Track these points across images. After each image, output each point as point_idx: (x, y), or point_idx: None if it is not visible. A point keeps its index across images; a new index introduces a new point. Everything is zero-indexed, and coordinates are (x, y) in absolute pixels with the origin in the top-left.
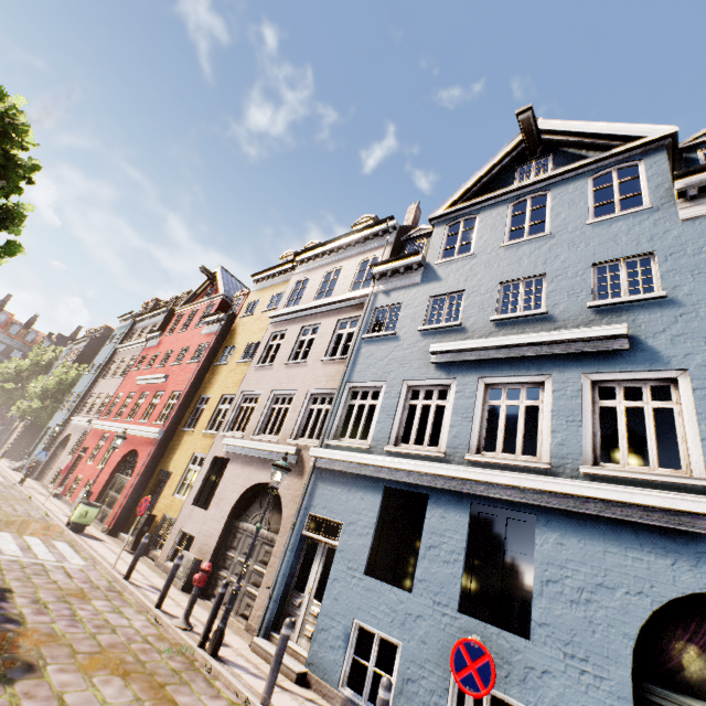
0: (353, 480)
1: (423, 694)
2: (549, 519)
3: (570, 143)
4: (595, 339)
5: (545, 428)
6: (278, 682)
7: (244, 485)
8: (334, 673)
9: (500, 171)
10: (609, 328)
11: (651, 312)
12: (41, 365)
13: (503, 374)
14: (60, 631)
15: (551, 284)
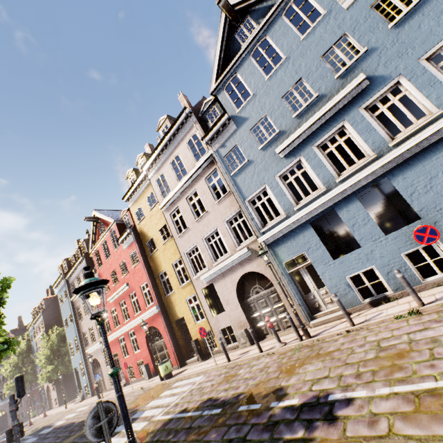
0: (292, 234)
1: None
2: (393, 173)
3: (254, 3)
4: (352, 90)
5: (360, 143)
6: (341, 322)
7: (233, 285)
8: (356, 300)
9: (226, 43)
10: (356, 80)
11: (366, 61)
12: (24, 352)
13: (322, 136)
14: (256, 382)
15: (308, 80)
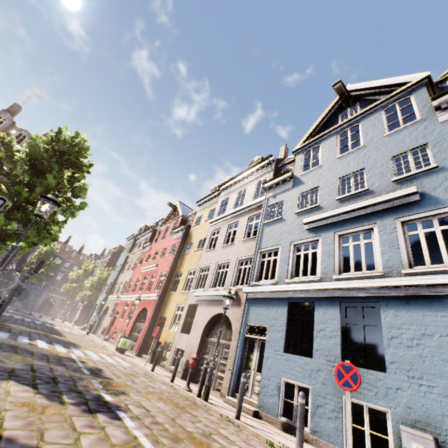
0: (270, 302)
1: (327, 413)
2: (387, 302)
3: (368, 94)
4: (398, 198)
5: (377, 253)
6: (243, 415)
7: (208, 317)
8: (274, 409)
9: (329, 118)
10: (405, 190)
11: (430, 177)
12: (88, 272)
13: (348, 228)
14: (129, 384)
15: (368, 173)
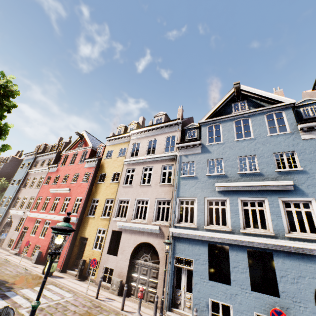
0: (193, 241)
1: None
2: (278, 253)
3: (253, 97)
4: (281, 185)
5: (268, 219)
6: None
7: (134, 244)
8: None
9: (225, 104)
10: (286, 181)
11: (298, 175)
12: None
13: (248, 196)
14: None
15: (258, 159)
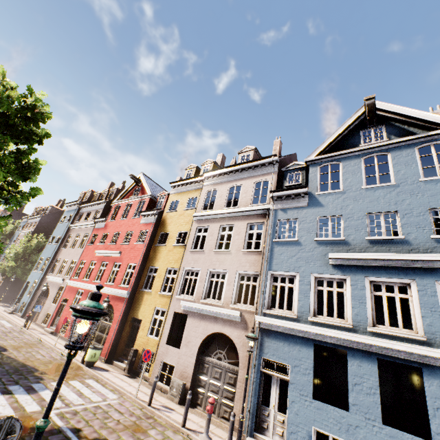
0: (290, 338)
1: None
2: (431, 371)
3: (396, 120)
4: None
5: (416, 313)
6: None
7: (204, 334)
8: None
9: (349, 132)
10: None
11: None
12: (5, 234)
13: (382, 276)
14: None
15: (403, 218)
